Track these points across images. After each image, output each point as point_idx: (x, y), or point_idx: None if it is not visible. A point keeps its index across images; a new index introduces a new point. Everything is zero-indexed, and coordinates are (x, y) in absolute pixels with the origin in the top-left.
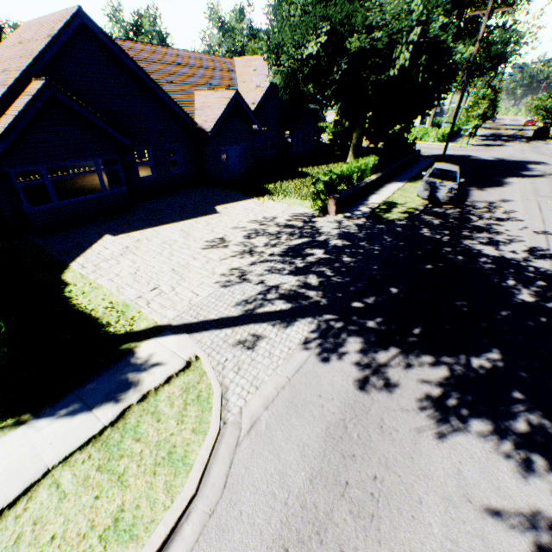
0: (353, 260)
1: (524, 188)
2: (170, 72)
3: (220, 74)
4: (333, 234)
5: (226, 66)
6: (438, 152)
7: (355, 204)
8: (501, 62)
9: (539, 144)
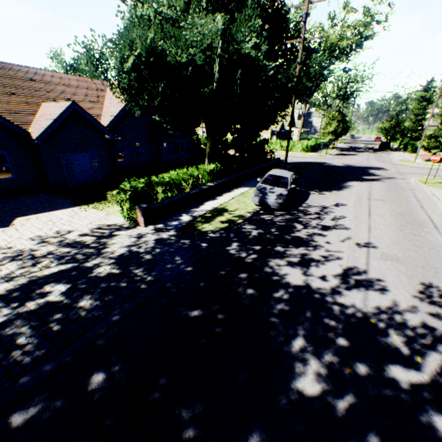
0: (92, 305)
1: (361, 191)
2: (16, 86)
3: (85, 92)
4: (115, 255)
5: (96, 86)
6: (300, 159)
7: (181, 212)
8: (321, 82)
9: (382, 154)
